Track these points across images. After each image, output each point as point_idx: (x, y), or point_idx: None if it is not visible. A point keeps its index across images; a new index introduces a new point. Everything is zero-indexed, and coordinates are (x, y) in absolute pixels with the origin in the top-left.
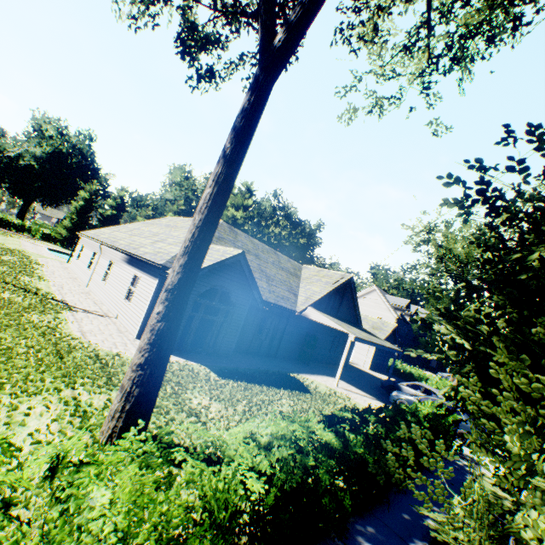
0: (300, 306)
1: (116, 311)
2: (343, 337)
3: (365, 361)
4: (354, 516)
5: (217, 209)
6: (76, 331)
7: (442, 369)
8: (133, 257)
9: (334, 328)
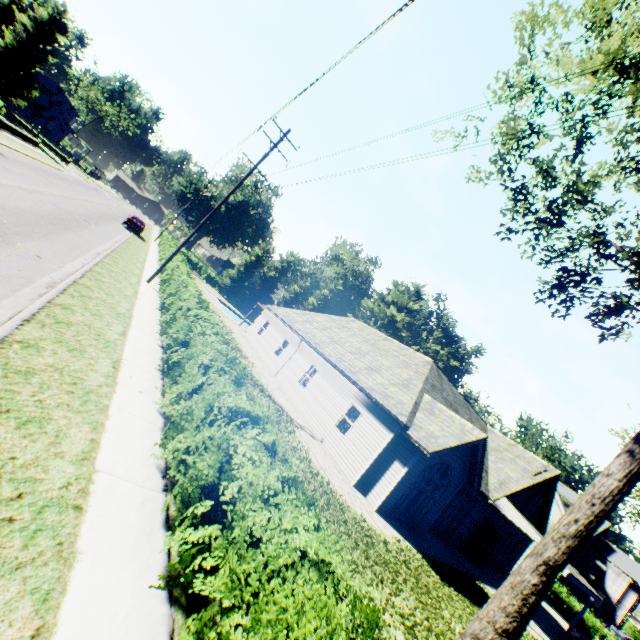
0: (493, 492)
1: (320, 432)
2: (517, 538)
3: None
4: None
5: (618, 502)
6: (319, 468)
7: (608, 615)
8: (358, 388)
9: (513, 524)
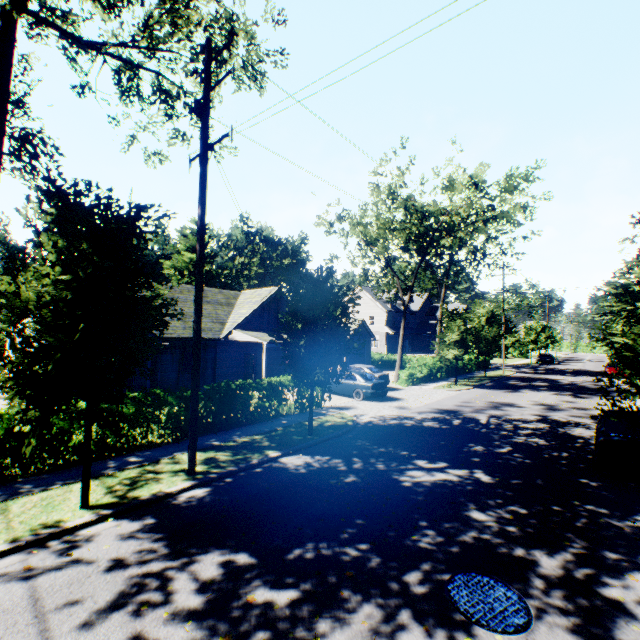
0: (225, 333)
1: None
2: None
3: None
4: (142, 450)
5: None
6: None
7: None
8: None
9: None
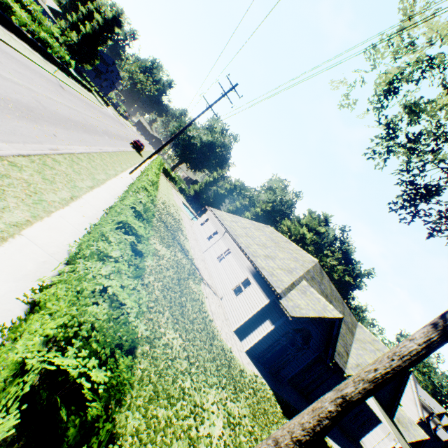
0: (349, 369)
1: (222, 292)
2: (368, 415)
3: (374, 447)
4: None
5: (416, 363)
6: (209, 310)
7: None
8: (253, 266)
9: (365, 402)
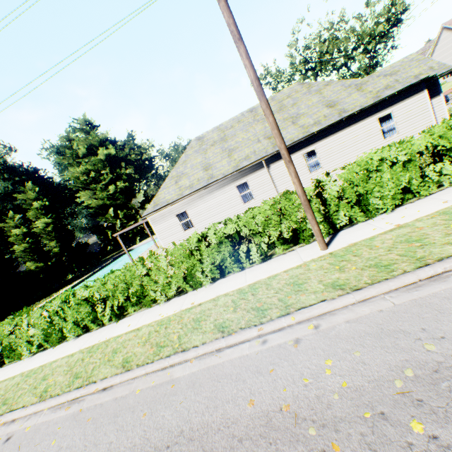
0: None
1: None
2: None
3: None
4: None
5: None
6: None
7: None
8: (377, 104)
9: None
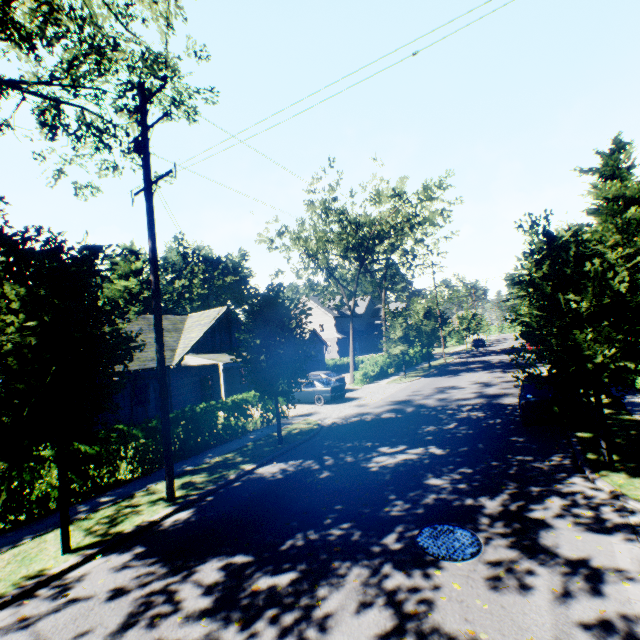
0: (177, 359)
1: None
2: None
3: None
4: (112, 489)
5: None
6: None
7: None
8: None
9: None
